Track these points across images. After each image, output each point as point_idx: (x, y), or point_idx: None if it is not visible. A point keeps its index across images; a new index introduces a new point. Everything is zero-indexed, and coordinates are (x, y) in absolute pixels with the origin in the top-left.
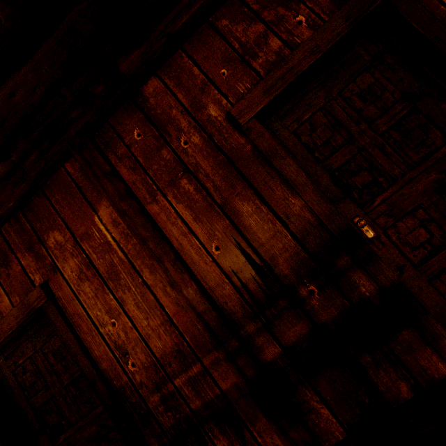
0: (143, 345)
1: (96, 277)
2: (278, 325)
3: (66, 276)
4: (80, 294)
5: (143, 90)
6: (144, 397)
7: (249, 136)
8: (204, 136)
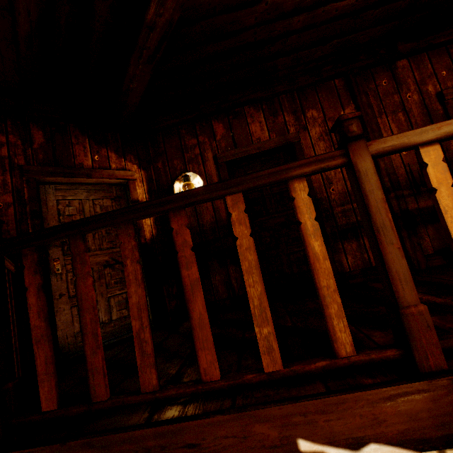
0: (343, 182)
1: (329, 141)
2: (417, 198)
3: (311, 134)
4: (315, 146)
5: (396, 63)
6: (332, 207)
7: (445, 106)
8: (420, 98)
